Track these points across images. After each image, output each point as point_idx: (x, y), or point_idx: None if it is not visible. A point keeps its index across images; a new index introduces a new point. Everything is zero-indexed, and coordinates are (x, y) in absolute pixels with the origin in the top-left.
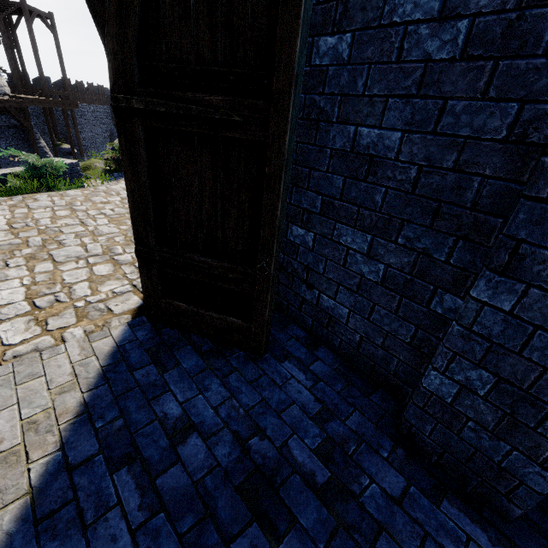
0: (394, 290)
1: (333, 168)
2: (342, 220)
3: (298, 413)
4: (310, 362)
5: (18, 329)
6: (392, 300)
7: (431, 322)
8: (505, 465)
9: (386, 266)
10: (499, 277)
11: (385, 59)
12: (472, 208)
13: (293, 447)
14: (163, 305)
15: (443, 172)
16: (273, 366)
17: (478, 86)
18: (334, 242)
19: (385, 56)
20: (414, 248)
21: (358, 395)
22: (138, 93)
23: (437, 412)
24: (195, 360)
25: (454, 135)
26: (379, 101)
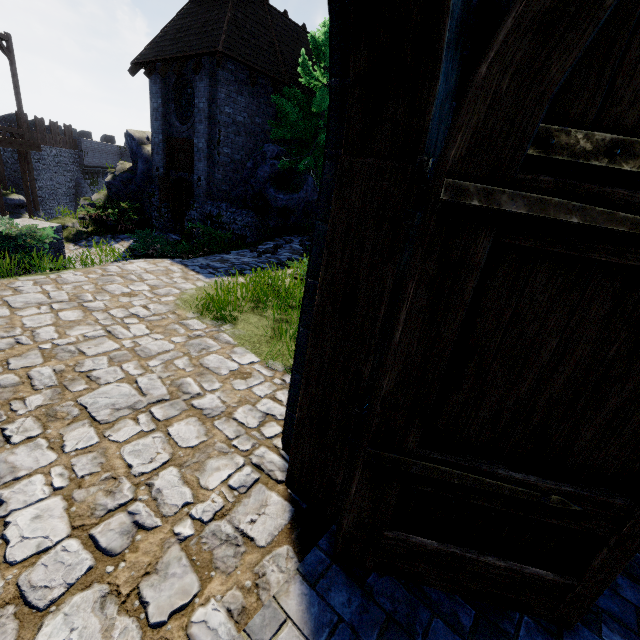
0: None
1: None
2: None
3: None
4: (635, 621)
5: (86, 634)
6: None
7: None
8: None
9: None
10: None
11: None
12: None
13: None
14: (384, 541)
15: None
16: None
17: None
18: None
19: None
20: None
21: None
22: (513, 182)
23: None
24: None
25: None
26: None
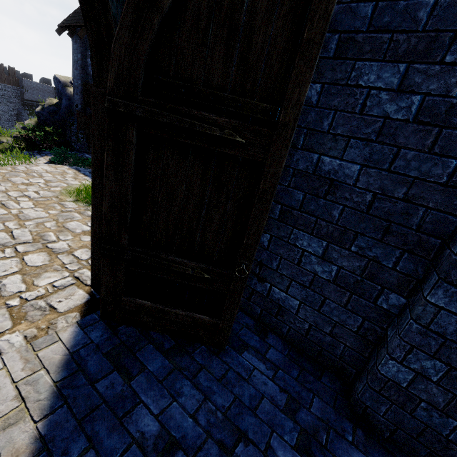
0: (345, 288)
1: (294, 184)
2: (299, 227)
3: (270, 407)
4: (265, 350)
5: None
6: (343, 295)
7: (377, 315)
8: (452, 438)
9: (339, 268)
10: (455, 289)
11: (350, 109)
12: (417, 230)
13: (276, 447)
14: (123, 303)
15: (394, 200)
16: (235, 359)
17: (425, 143)
18: (290, 244)
19: (350, 108)
20: (366, 256)
21: (312, 379)
22: (139, 101)
23: (392, 395)
24: (160, 360)
25: (405, 175)
26: (342, 139)
